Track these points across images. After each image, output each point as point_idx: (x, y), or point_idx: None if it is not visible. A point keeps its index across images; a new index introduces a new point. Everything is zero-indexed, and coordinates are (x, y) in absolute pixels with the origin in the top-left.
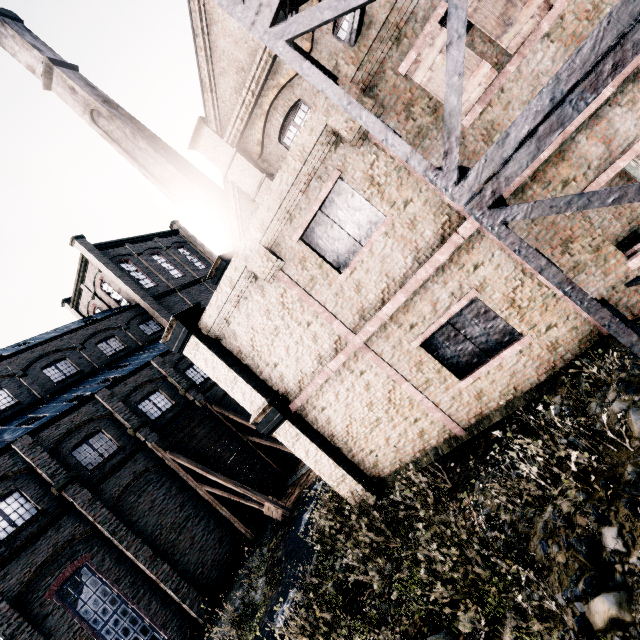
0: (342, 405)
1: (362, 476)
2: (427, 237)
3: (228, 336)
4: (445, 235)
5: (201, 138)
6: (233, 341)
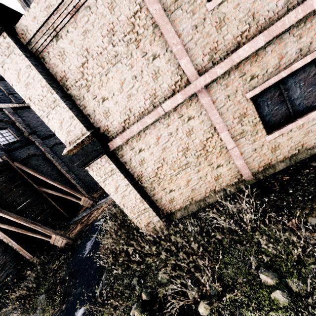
0: (160, 148)
1: (158, 210)
2: None
3: (54, 55)
4: None
5: None
6: (59, 63)
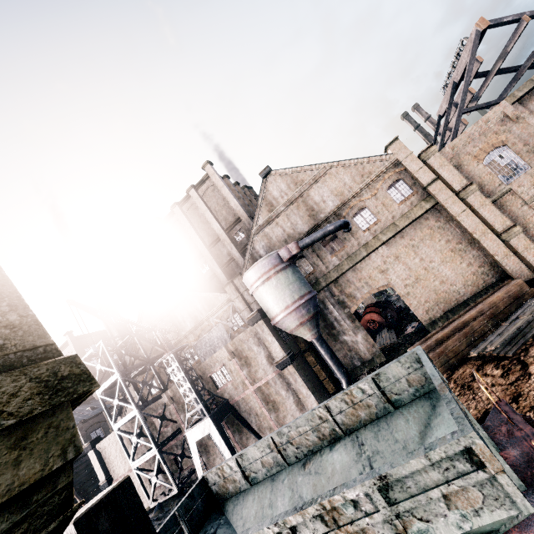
0: None
1: None
2: None
3: (104, 451)
4: None
5: None
6: (104, 454)
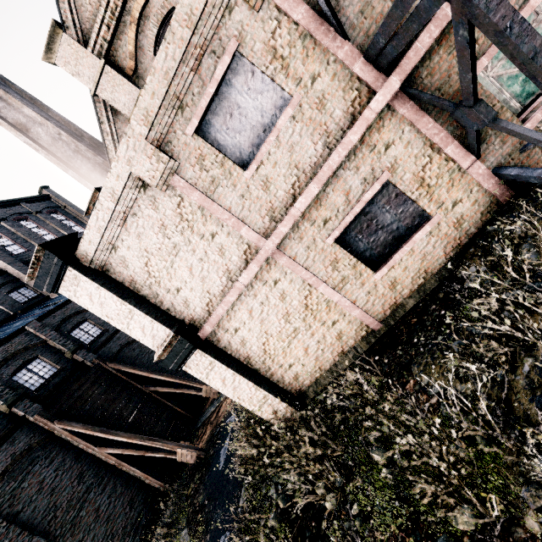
0: (257, 322)
1: (283, 393)
2: (337, 118)
3: (116, 265)
4: (355, 114)
5: (58, 47)
6: (123, 270)
